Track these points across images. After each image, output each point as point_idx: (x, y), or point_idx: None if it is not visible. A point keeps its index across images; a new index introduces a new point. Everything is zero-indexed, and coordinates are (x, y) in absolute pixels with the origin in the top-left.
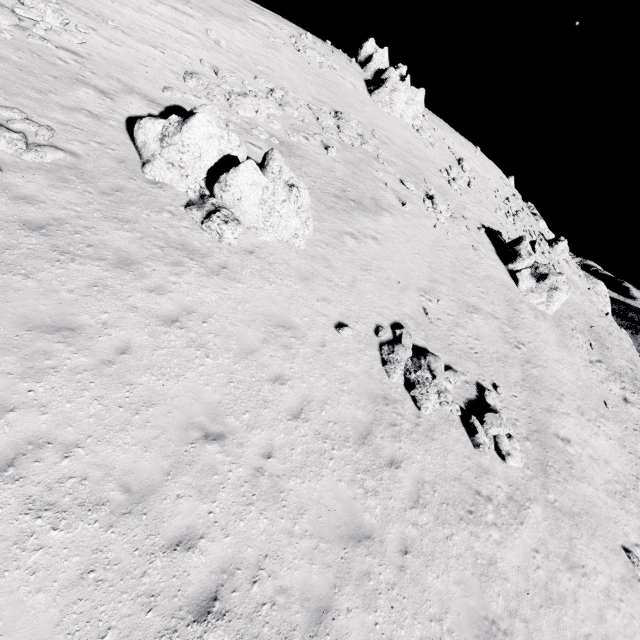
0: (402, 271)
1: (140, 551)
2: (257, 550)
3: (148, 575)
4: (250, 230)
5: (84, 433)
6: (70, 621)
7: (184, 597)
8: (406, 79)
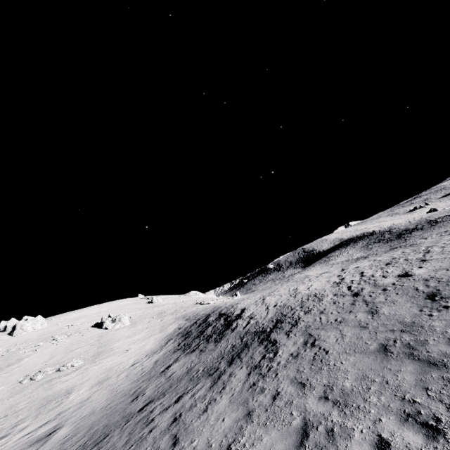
0: (34, 364)
1: None
2: None
3: None
4: None
5: None
6: None
7: None
8: (28, 319)
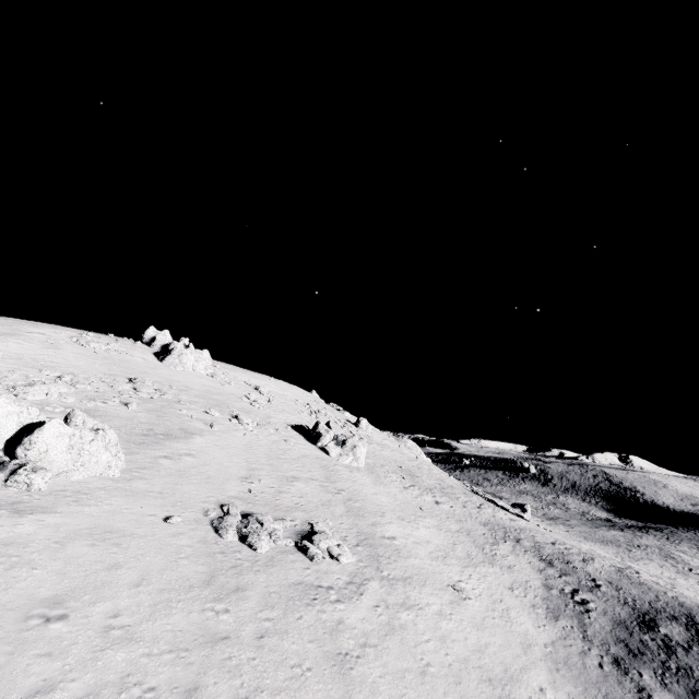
0: (221, 470)
1: None
2: (119, 674)
3: None
4: (60, 476)
5: None
6: None
7: None
8: (190, 346)
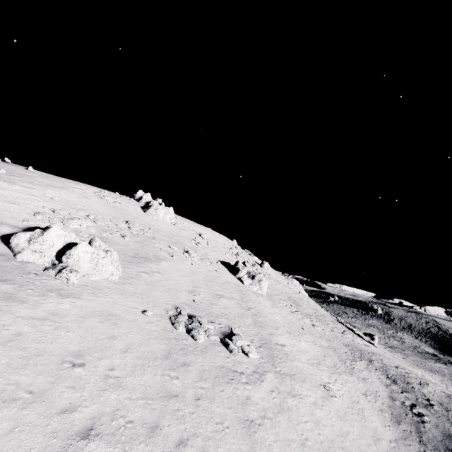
0: (177, 284)
1: (44, 416)
2: (112, 407)
3: (50, 425)
4: (85, 276)
5: (1, 372)
6: (8, 449)
7: (73, 431)
8: (162, 204)
